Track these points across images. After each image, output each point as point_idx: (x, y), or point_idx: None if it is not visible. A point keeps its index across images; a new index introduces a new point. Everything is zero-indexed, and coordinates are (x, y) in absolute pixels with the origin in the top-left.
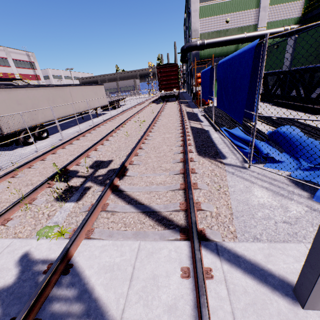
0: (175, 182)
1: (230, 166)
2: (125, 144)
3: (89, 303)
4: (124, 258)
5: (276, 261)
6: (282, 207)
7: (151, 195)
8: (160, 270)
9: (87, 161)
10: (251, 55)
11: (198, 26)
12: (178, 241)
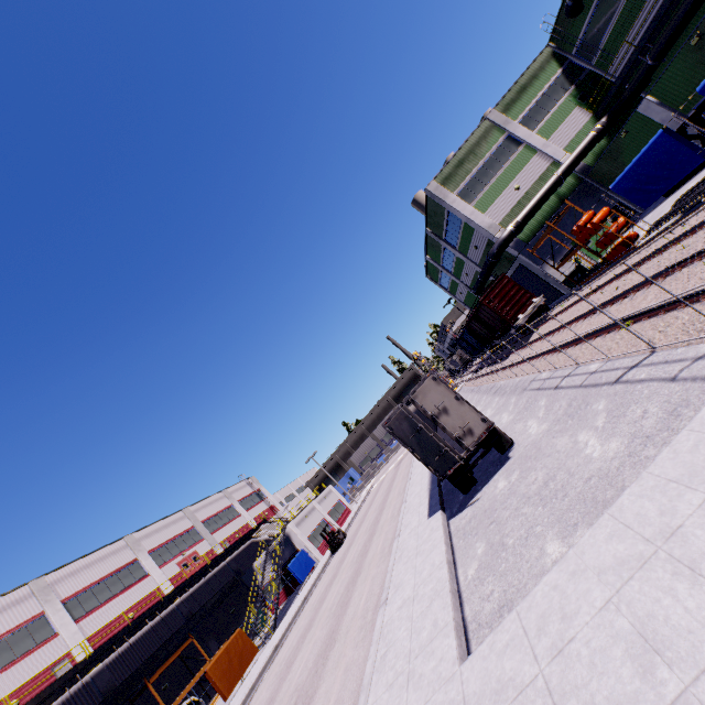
0: None
1: None
2: None
3: None
4: None
5: None
6: None
7: None
8: None
9: None
10: None
11: (490, 220)
12: None
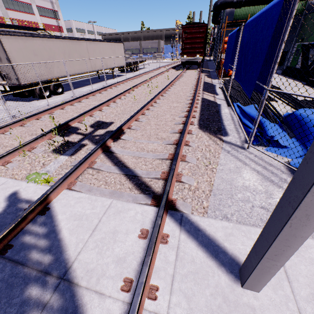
0: (166, 152)
1: (229, 144)
2: (130, 108)
3: (53, 241)
4: (94, 211)
5: (234, 241)
6: (266, 193)
7: (139, 160)
8: (122, 227)
9: (90, 120)
10: (278, 9)
11: None
12: (147, 205)
